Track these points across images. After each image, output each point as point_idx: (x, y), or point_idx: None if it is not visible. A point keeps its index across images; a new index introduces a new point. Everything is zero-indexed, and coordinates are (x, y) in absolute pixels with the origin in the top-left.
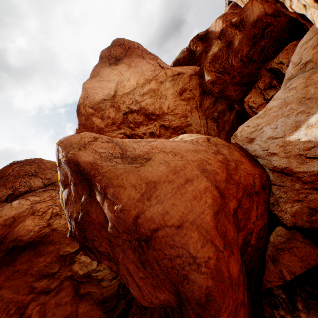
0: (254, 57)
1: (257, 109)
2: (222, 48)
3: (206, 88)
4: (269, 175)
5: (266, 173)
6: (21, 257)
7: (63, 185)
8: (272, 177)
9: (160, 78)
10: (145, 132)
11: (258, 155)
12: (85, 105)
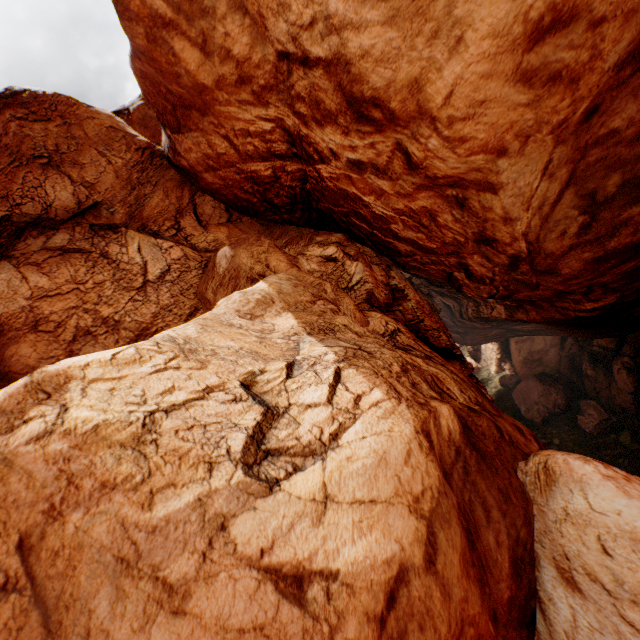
0: None
1: None
2: None
3: None
4: None
5: None
6: None
7: None
8: None
9: None
10: (338, 149)
11: (546, 615)
12: None
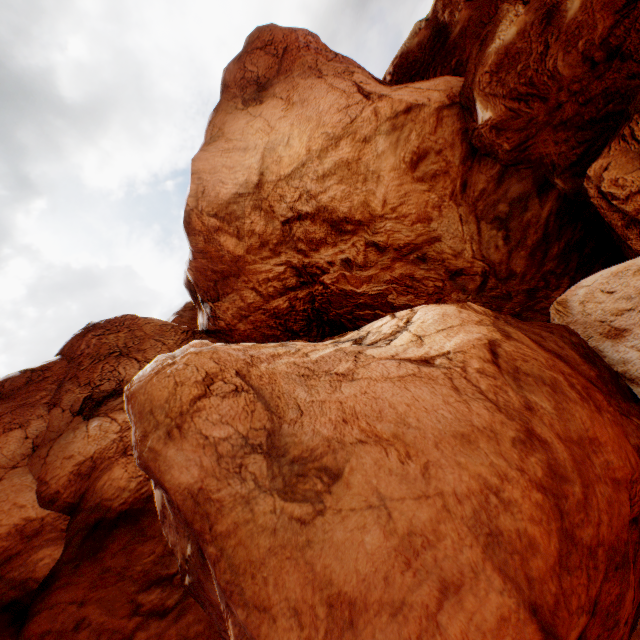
0: (627, 44)
1: (626, 201)
2: (530, 28)
3: (480, 141)
4: None
5: None
6: (112, 540)
7: None
8: None
9: (363, 127)
10: (332, 260)
11: (633, 378)
12: (199, 212)
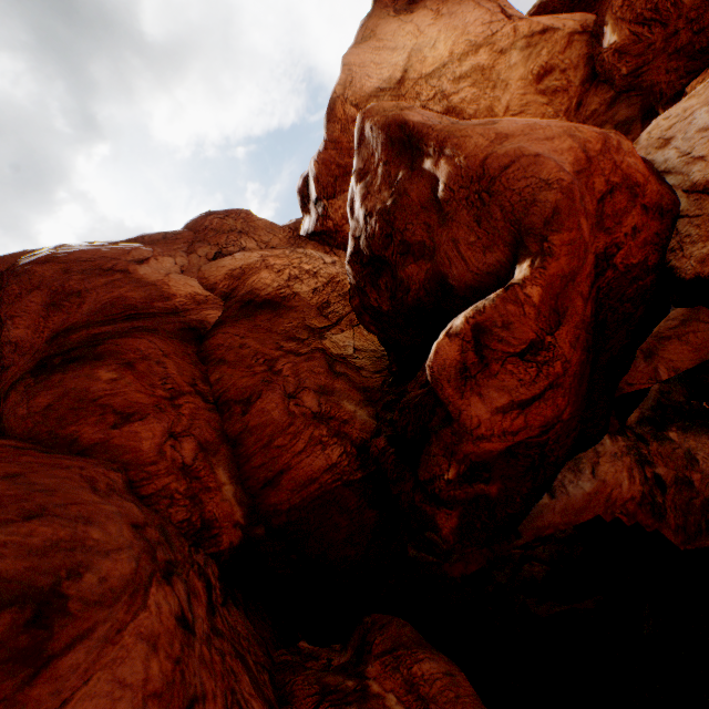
0: None
1: None
2: None
3: (602, 67)
4: (679, 202)
5: (674, 197)
6: (259, 314)
7: (359, 178)
8: (683, 204)
9: (501, 41)
10: None
11: (669, 169)
12: (344, 100)
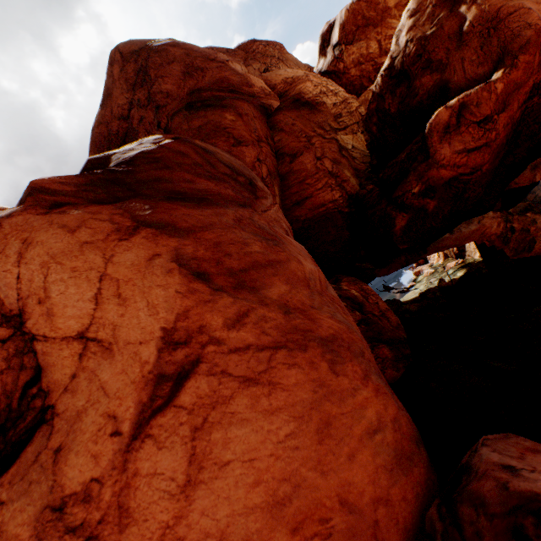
0: None
1: None
2: None
3: None
4: None
5: None
6: (302, 110)
7: (410, 15)
8: None
9: None
10: None
11: None
12: None
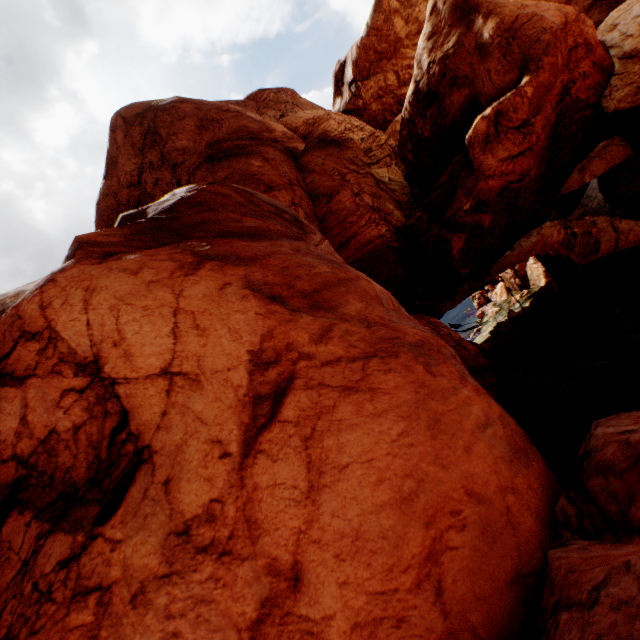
0: None
1: None
2: None
3: None
4: (614, 66)
5: (611, 63)
6: (330, 148)
7: (427, 39)
8: (616, 67)
9: None
10: None
11: (612, 46)
12: None
